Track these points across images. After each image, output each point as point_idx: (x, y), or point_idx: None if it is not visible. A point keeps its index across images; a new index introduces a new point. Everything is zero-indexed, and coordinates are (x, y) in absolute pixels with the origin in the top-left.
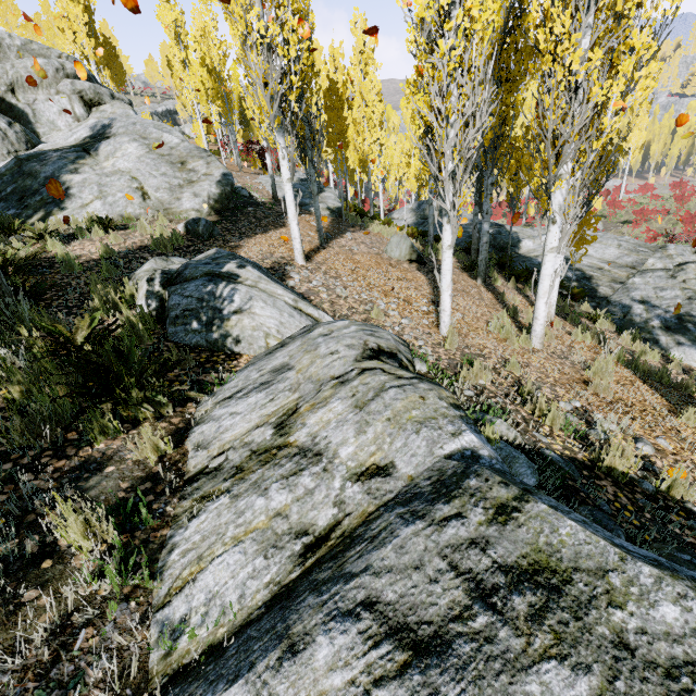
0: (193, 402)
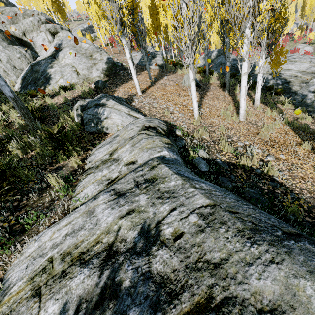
0: (90, 150)
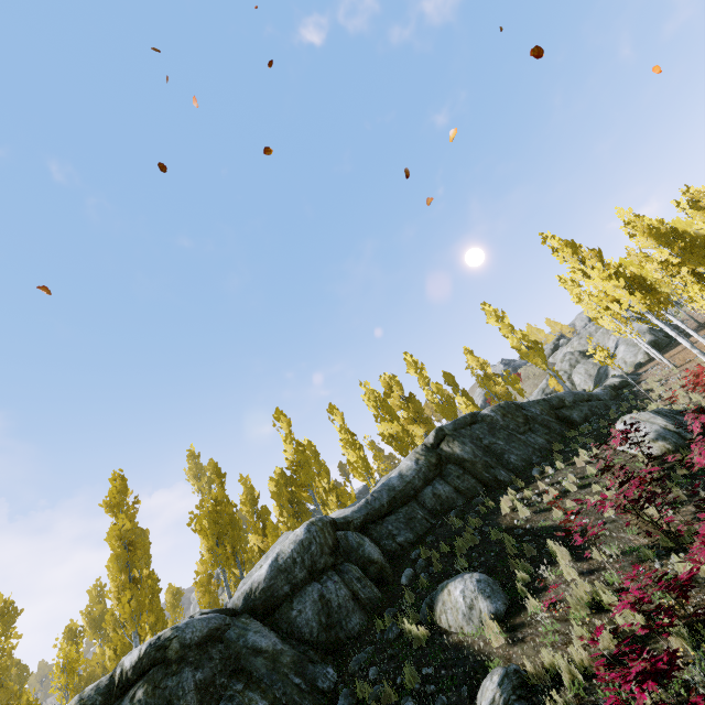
0: None
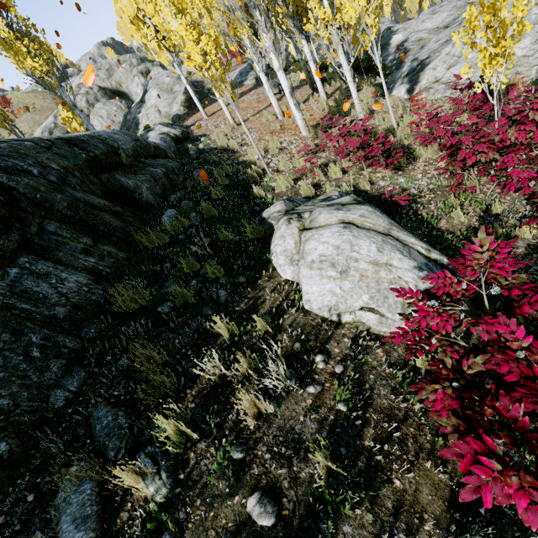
0: None
